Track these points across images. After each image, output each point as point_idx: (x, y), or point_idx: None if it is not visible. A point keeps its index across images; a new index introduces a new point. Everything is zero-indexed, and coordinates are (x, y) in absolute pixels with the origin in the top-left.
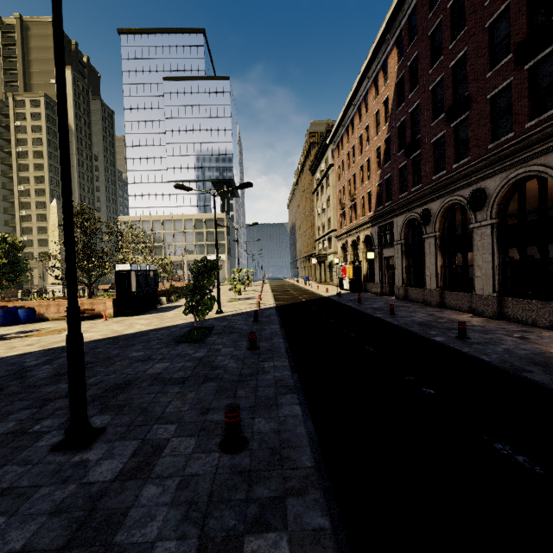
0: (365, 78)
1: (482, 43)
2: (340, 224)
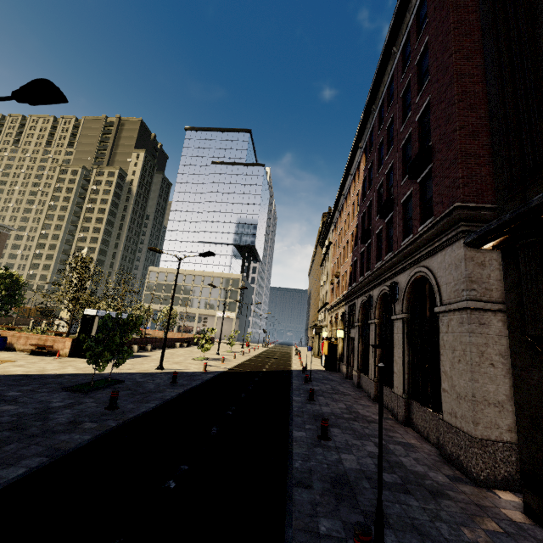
0: (349, 174)
1: (400, 158)
2: (331, 298)
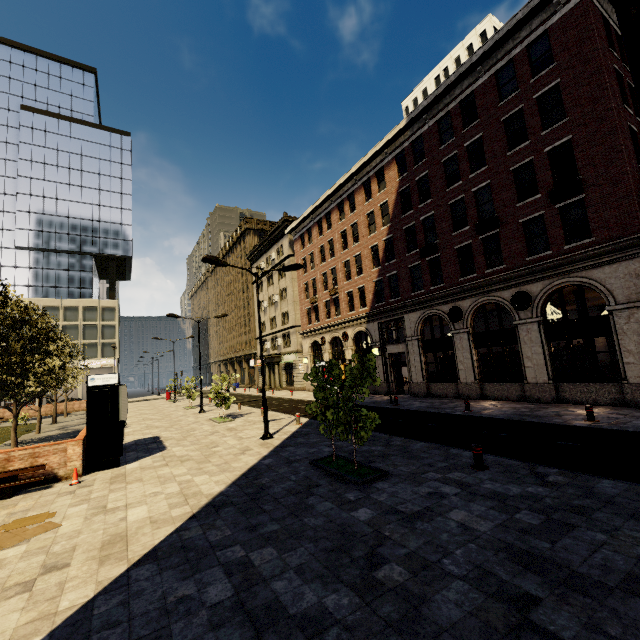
0: (352, 179)
1: (507, 181)
2: (307, 319)
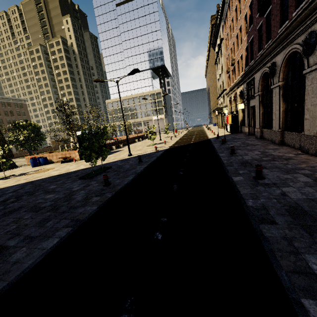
0: None
1: None
2: (227, 84)
